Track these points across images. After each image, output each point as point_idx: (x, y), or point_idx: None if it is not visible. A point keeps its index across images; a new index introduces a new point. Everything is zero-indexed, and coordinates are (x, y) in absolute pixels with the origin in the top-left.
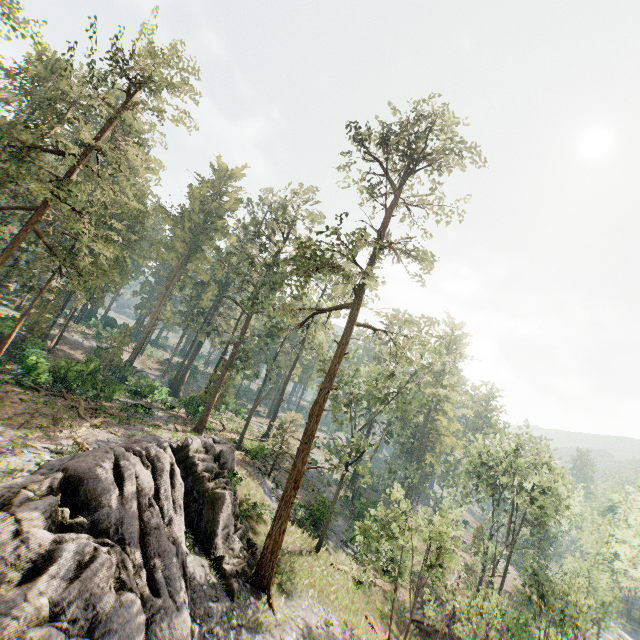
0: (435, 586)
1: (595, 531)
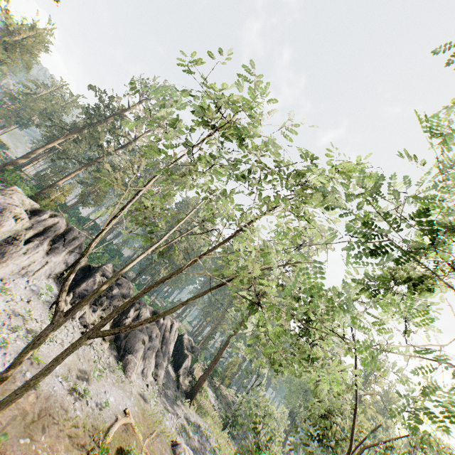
0: None
1: None
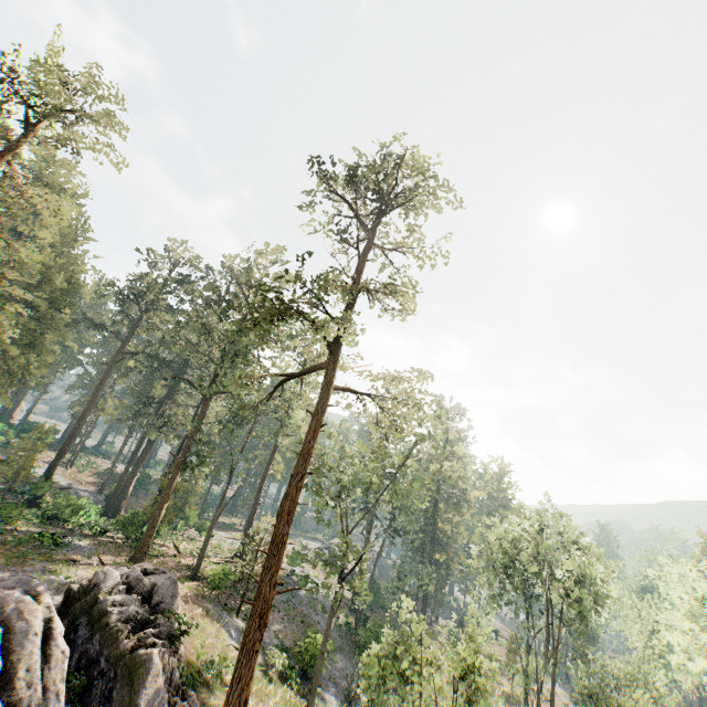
0: None
1: (637, 618)
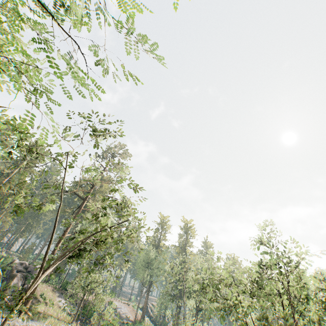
0: None
1: None
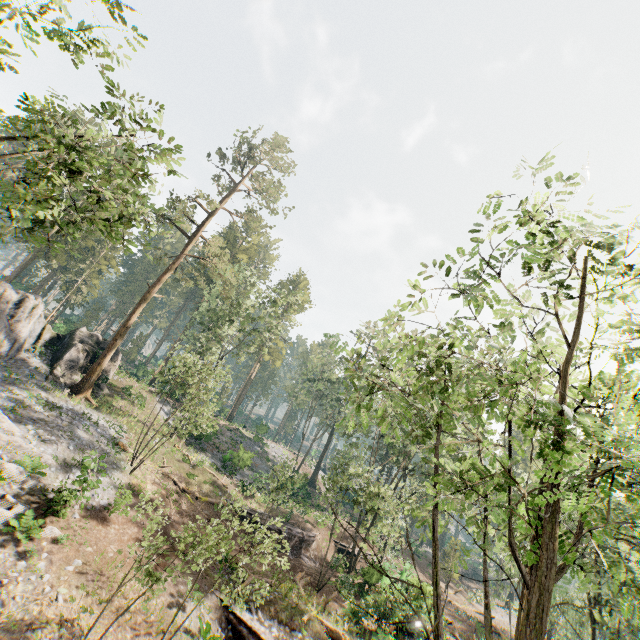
0: (305, 523)
1: None
